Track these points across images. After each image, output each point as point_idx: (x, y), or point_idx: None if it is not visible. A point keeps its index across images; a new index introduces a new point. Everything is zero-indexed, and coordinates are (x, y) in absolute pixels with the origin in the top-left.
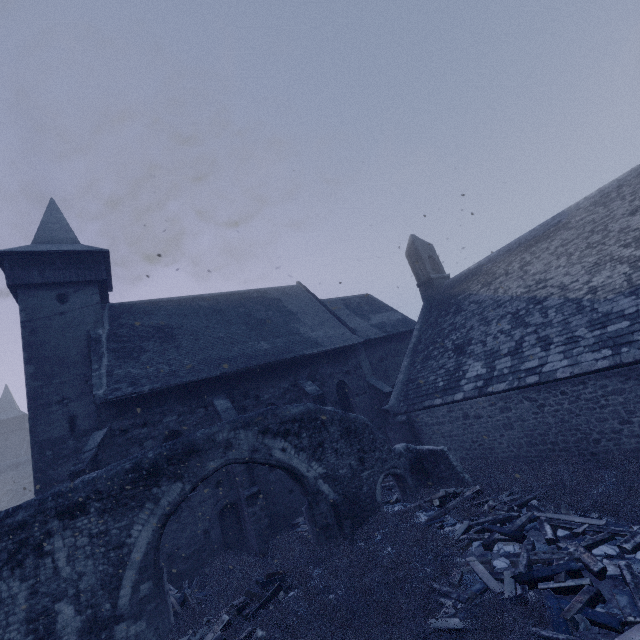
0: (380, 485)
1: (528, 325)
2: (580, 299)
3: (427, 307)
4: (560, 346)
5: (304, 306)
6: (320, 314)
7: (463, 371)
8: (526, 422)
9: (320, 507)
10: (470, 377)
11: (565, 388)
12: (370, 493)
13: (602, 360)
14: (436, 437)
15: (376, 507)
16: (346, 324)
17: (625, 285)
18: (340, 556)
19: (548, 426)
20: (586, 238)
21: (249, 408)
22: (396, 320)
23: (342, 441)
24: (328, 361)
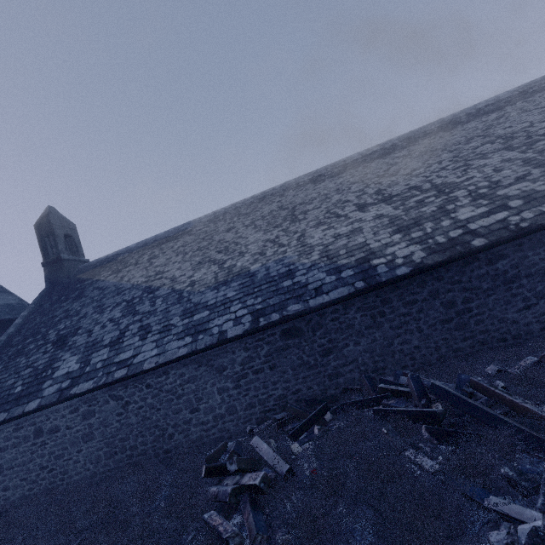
0: None
1: (137, 313)
2: (183, 290)
3: (49, 291)
4: (156, 334)
5: None
6: None
7: (54, 369)
8: (109, 427)
9: None
10: (58, 376)
11: (151, 380)
12: None
13: (183, 347)
14: None
15: None
16: None
17: (213, 281)
18: None
19: (130, 428)
20: (199, 243)
21: None
22: (4, 304)
23: None
24: None
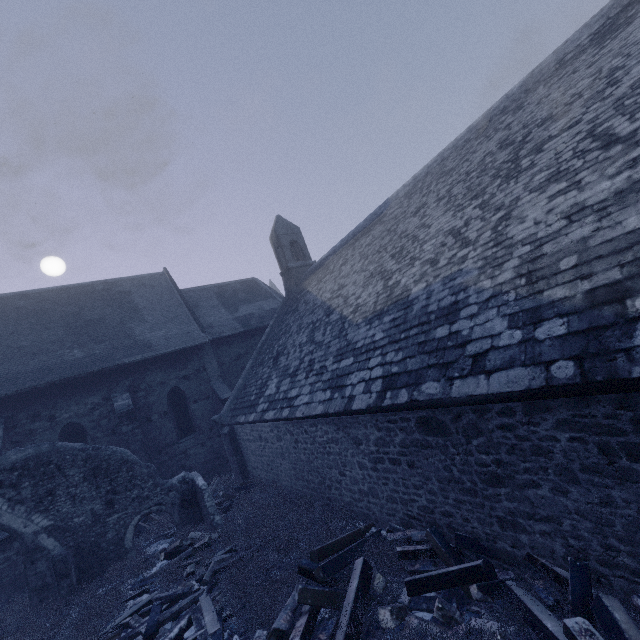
0: (133, 528)
1: (313, 342)
2: (346, 318)
3: (286, 300)
4: (314, 376)
5: (157, 299)
6: (172, 309)
7: (266, 386)
8: (291, 455)
9: (37, 566)
10: (266, 396)
11: (306, 427)
12: (117, 539)
13: (321, 404)
14: (249, 453)
15: (123, 553)
16: (197, 320)
17: (371, 309)
18: (16, 635)
19: (303, 463)
20: (382, 238)
21: (39, 431)
22: (269, 310)
23: (85, 484)
24: (160, 367)
